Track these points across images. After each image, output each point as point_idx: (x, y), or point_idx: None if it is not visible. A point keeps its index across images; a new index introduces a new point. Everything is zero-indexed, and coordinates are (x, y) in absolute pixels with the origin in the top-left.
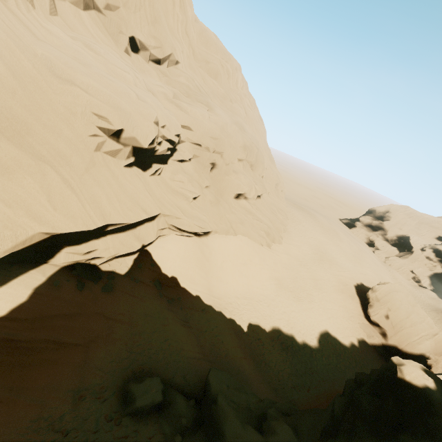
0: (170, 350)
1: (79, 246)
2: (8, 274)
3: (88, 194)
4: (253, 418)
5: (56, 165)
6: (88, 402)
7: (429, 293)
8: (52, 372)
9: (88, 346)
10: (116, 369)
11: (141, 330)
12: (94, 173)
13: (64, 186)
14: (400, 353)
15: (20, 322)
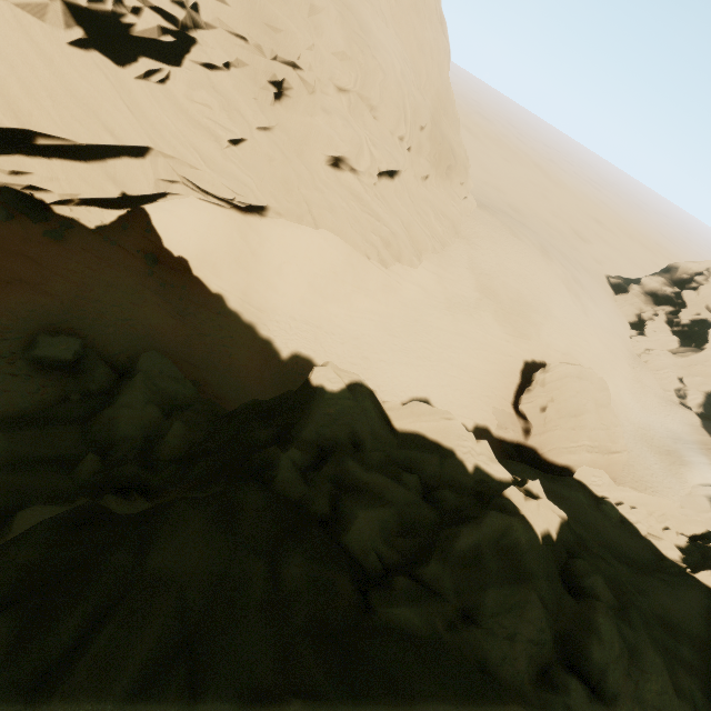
0: (130, 331)
1: None
2: None
3: None
4: (172, 405)
5: None
6: None
7: (689, 417)
8: None
9: (2, 285)
10: (35, 320)
11: (95, 298)
12: None
13: None
14: (537, 459)
15: None
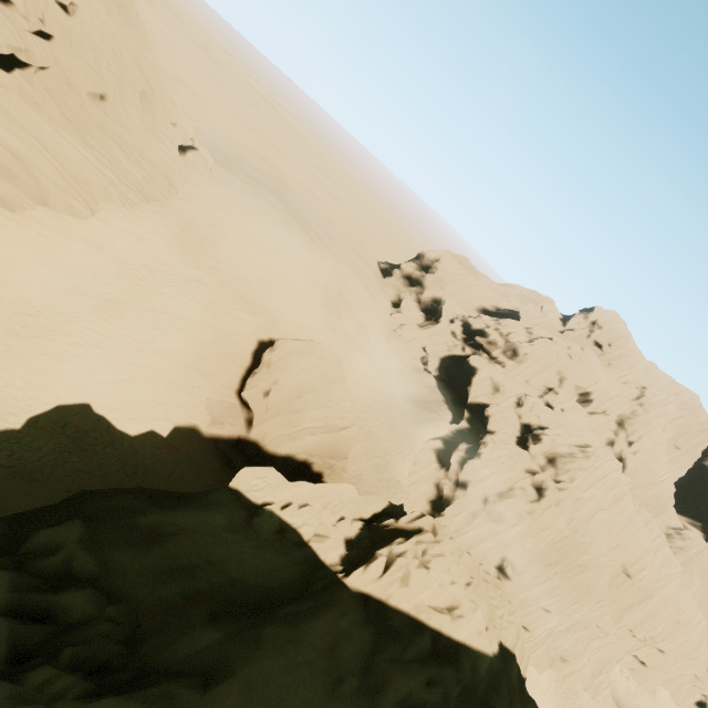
0: None
1: None
2: None
3: None
4: None
5: None
6: None
7: (429, 380)
8: None
9: None
10: None
11: None
12: None
13: None
14: (259, 454)
15: None
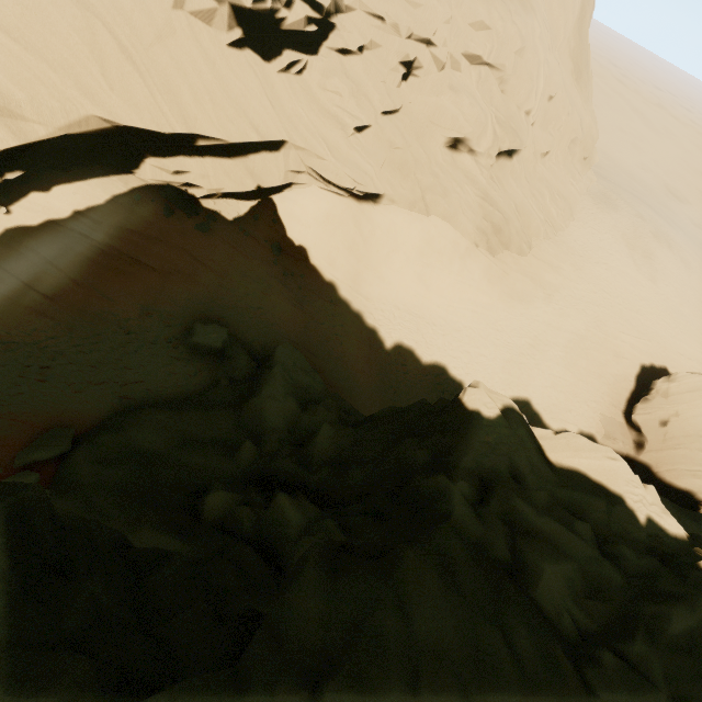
0: (261, 319)
1: (164, 160)
2: (89, 172)
3: (160, 78)
4: (305, 398)
5: (110, 22)
6: (154, 321)
7: None
8: (125, 282)
9: (166, 276)
10: (190, 308)
11: (233, 287)
12: (173, 47)
13: (123, 57)
14: (650, 478)
15: (96, 223)
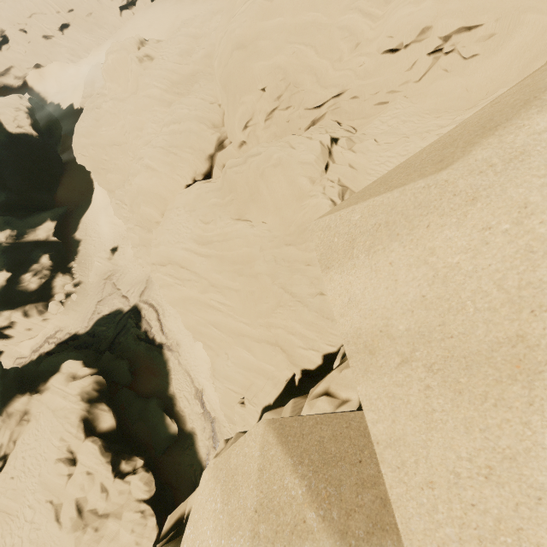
0: None
1: None
2: None
3: None
4: None
5: None
6: None
7: None
8: None
9: None
10: None
11: None
12: None
13: None
14: None
15: None
